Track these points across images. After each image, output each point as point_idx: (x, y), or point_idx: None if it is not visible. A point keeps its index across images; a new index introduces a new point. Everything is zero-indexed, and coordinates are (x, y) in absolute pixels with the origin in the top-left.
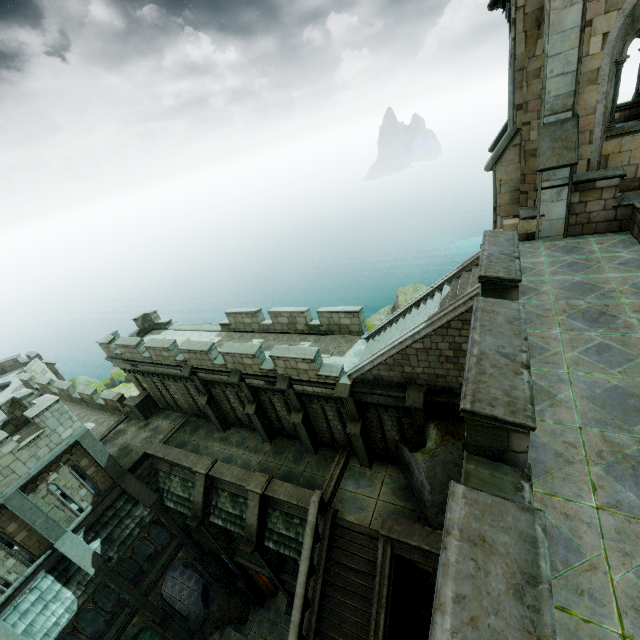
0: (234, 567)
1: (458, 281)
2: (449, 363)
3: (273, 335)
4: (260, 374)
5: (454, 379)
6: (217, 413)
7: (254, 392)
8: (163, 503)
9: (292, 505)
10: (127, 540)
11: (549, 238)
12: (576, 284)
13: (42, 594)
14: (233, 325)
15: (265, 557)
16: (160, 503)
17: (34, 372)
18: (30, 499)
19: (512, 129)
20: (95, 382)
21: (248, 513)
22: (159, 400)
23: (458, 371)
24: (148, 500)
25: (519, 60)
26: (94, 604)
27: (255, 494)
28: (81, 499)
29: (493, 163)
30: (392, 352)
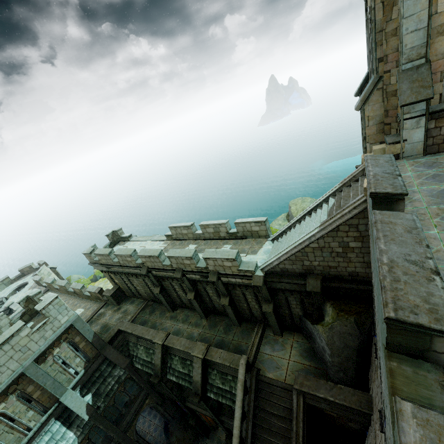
0: (186, 410)
1: (340, 194)
2: (339, 257)
3: (203, 241)
4: (196, 270)
5: (344, 269)
6: (167, 299)
7: (193, 283)
8: (133, 365)
9: (226, 366)
10: (110, 393)
11: (411, 157)
12: (442, 192)
13: (53, 435)
14: (175, 235)
15: (208, 404)
16: (131, 365)
17: (43, 274)
18: (41, 368)
19: (376, 77)
20: (83, 278)
21: (194, 373)
22: (126, 291)
23: (347, 263)
24: (123, 364)
25: (379, 24)
26: (89, 441)
27: (198, 358)
28: (76, 365)
29: (362, 104)
30: (294, 251)
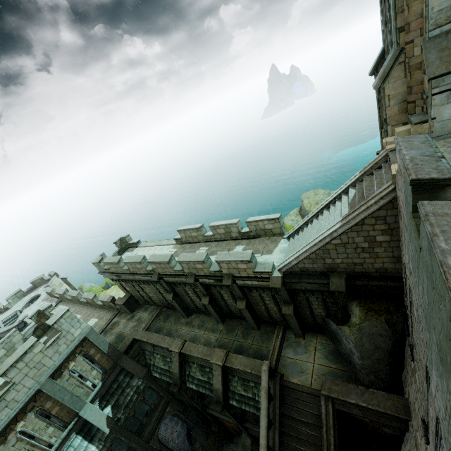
0: (208, 416)
1: (361, 184)
2: (365, 253)
3: (214, 243)
4: (209, 275)
5: (370, 265)
6: (181, 305)
7: (206, 288)
8: (151, 374)
9: (247, 372)
10: (129, 404)
11: (441, 137)
12: None
13: (75, 450)
14: (184, 239)
15: (231, 412)
16: (149, 374)
17: (54, 285)
18: (58, 383)
19: (396, 49)
20: (95, 286)
21: (214, 380)
22: (139, 298)
23: (373, 259)
24: (140, 373)
25: None
26: None
27: (217, 366)
28: (93, 378)
29: (381, 82)
30: (314, 249)
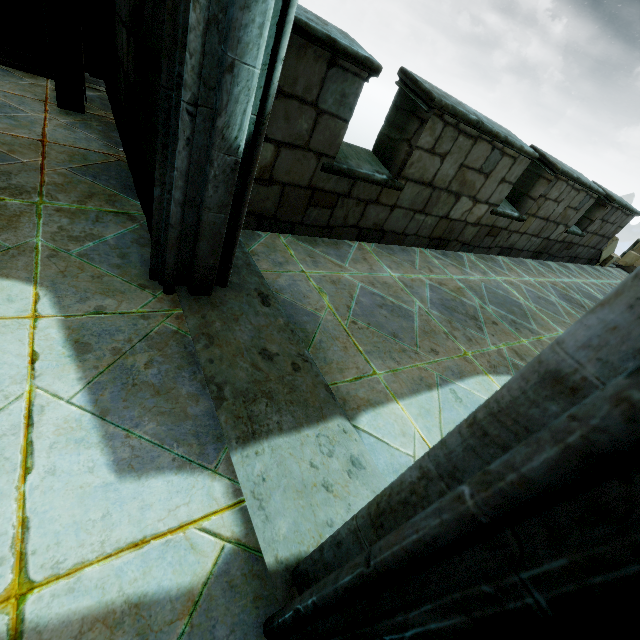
0: None
1: None
2: None
3: None
4: None
5: None
6: None
7: None
8: None
9: None
10: None
11: None
12: None
13: None
14: None
15: None
16: None
17: None
18: None
19: None
20: None
21: None
22: None
23: None
24: None
25: None
26: None
27: None
28: None
29: None
30: None
